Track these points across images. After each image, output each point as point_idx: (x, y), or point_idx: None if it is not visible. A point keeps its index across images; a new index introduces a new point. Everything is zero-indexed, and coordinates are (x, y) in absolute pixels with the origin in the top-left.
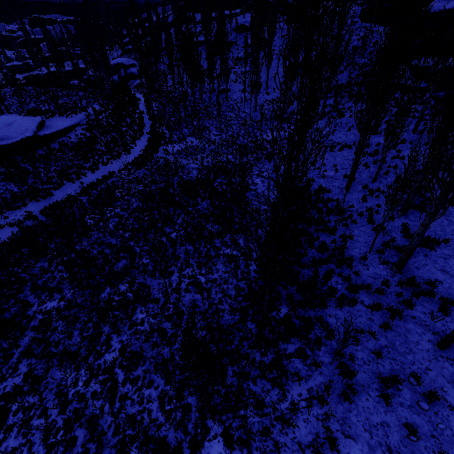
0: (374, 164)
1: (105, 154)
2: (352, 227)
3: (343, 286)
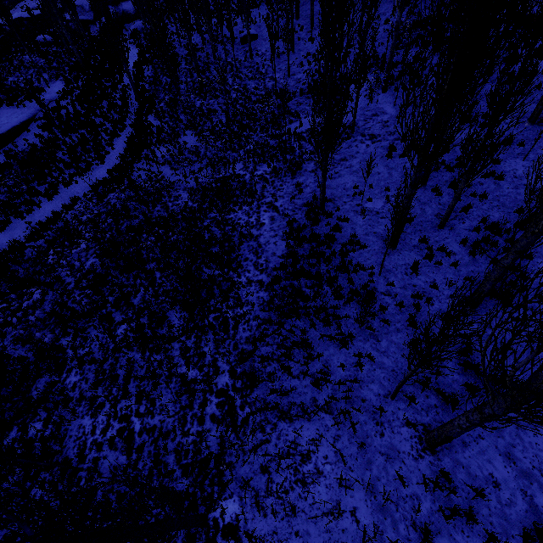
0: (450, 187)
1: (68, 167)
2: (380, 332)
3: (334, 468)
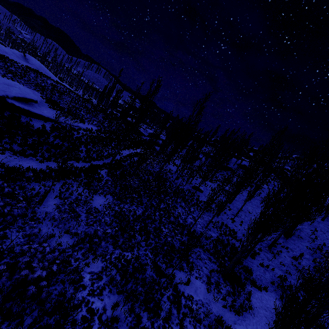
0: None
1: (20, 145)
2: None
3: None
